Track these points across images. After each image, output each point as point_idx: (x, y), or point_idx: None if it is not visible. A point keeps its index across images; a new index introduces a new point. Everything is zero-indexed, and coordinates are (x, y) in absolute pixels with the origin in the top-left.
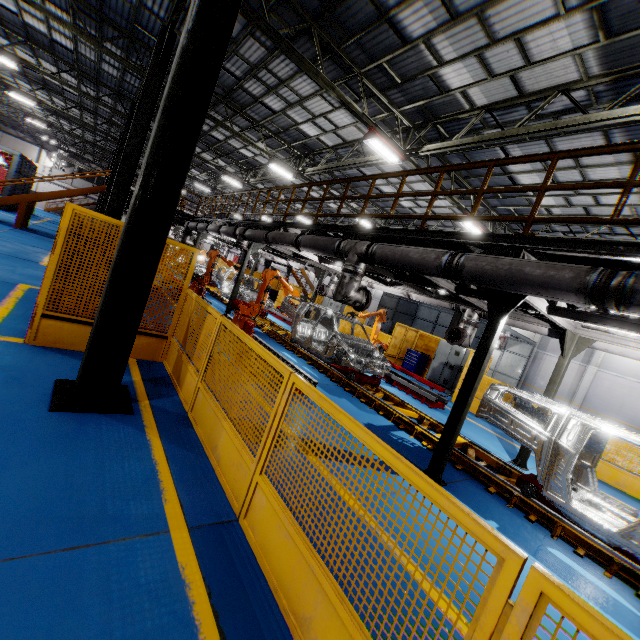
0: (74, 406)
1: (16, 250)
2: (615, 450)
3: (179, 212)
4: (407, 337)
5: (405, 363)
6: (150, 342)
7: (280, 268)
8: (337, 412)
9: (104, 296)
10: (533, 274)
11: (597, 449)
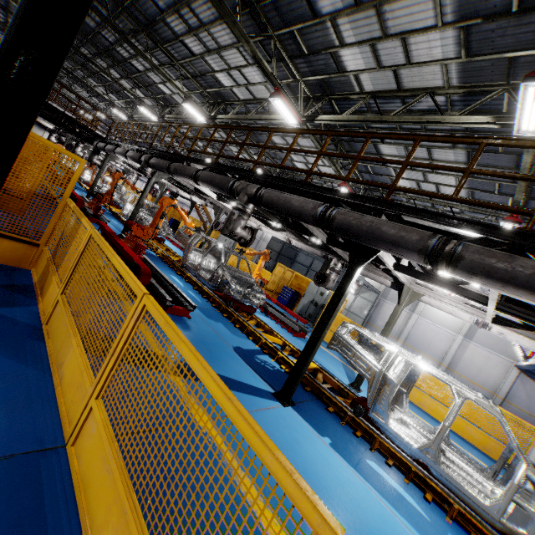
0: None
1: None
2: (423, 379)
3: (89, 130)
4: (285, 276)
5: (280, 297)
6: (17, 247)
7: (187, 203)
8: (179, 341)
9: None
10: (388, 233)
11: (413, 379)
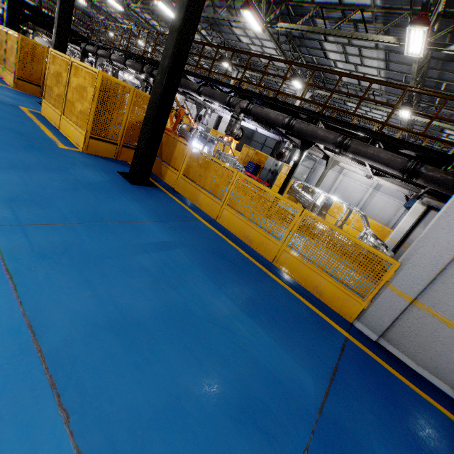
0: (137, 183)
1: None
2: (337, 212)
3: (73, 32)
4: (249, 154)
5: (246, 170)
6: None
7: None
8: (258, 183)
9: (147, 134)
10: (320, 135)
11: (328, 207)
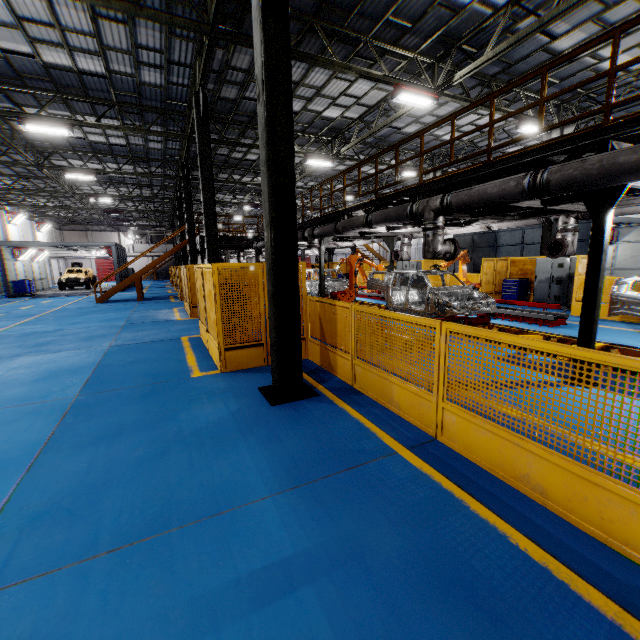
0: (282, 400)
1: (155, 316)
2: None
3: (245, 238)
4: (498, 269)
5: (505, 295)
6: None
7: (339, 251)
8: (496, 334)
9: (274, 318)
10: (628, 161)
11: None
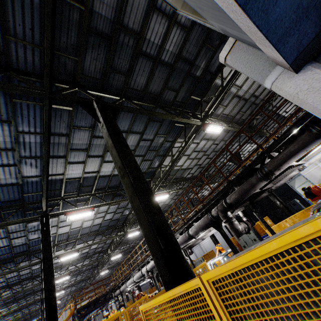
0: None
1: None
2: None
3: None
4: None
5: None
6: None
7: None
8: None
9: None
10: None
11: None
